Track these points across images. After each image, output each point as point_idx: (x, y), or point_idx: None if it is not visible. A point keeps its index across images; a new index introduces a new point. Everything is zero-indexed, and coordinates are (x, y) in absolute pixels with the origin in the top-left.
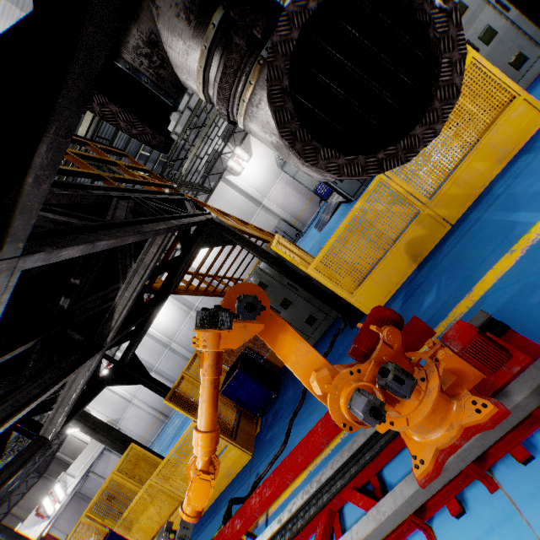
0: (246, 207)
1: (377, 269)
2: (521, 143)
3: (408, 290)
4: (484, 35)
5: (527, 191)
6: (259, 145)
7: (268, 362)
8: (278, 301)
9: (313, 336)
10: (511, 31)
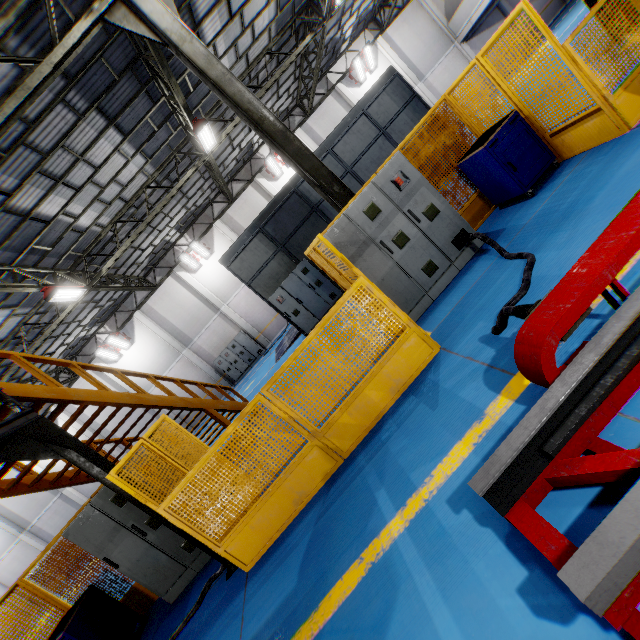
0: (200, 312)
1: (254, 510)
2: (415, 376)
3: (284, 548)
4: (397, 239)
5: (398, 460)
6: (224, 242)
7: (137, 591)
8: (145, 518)
9: (193, 565)
10: (423, 240)
